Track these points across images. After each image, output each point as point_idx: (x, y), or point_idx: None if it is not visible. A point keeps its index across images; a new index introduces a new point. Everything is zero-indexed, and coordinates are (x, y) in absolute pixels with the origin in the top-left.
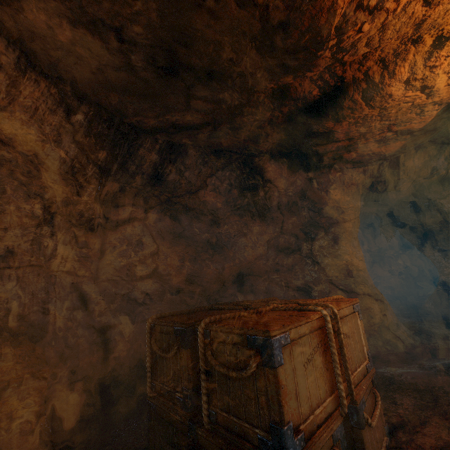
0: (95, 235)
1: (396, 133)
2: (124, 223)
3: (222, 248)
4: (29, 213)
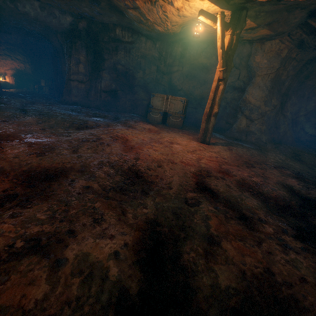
0: (166, 75)
1: (246, 30)
2: (176, 72)
3: (207, 84)
4: (155, 69)
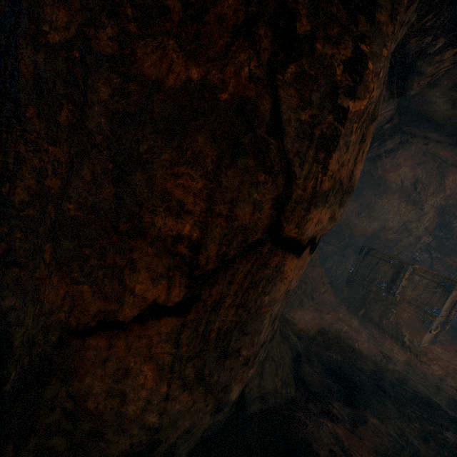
0: None
1: None
2: None
3: (373, 213)
4: None
